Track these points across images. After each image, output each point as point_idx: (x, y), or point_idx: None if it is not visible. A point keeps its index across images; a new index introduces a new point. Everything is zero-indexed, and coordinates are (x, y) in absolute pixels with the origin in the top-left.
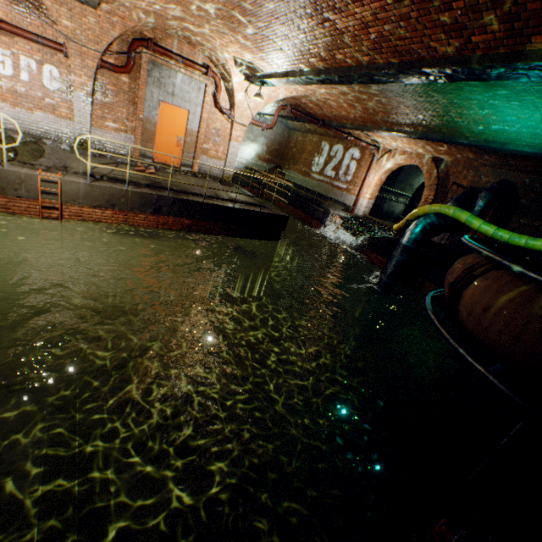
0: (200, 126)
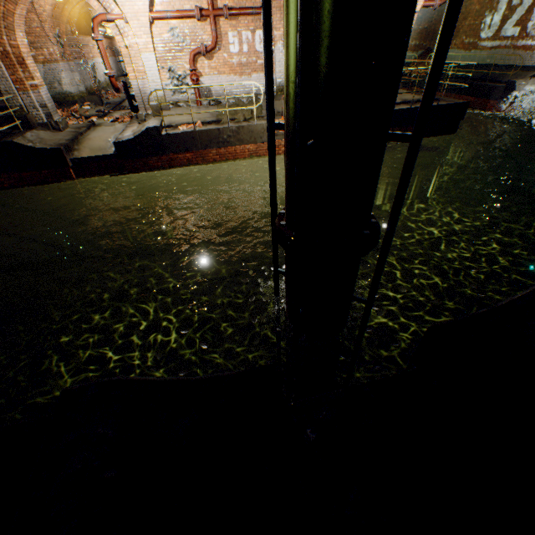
0: None
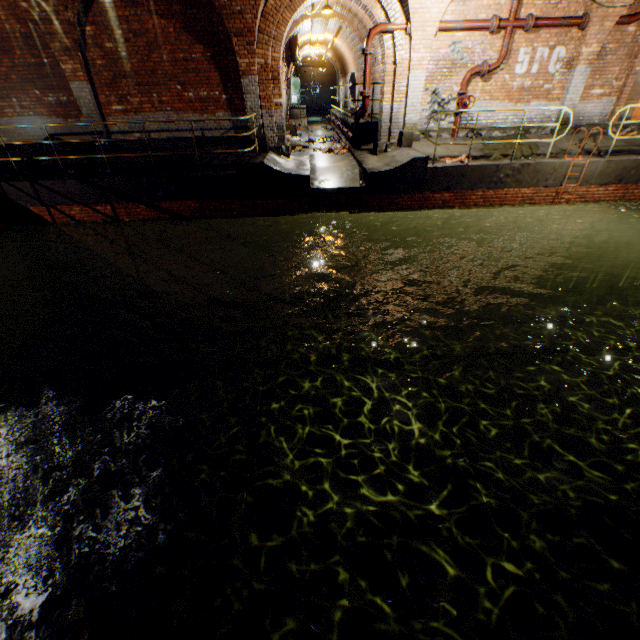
0: None
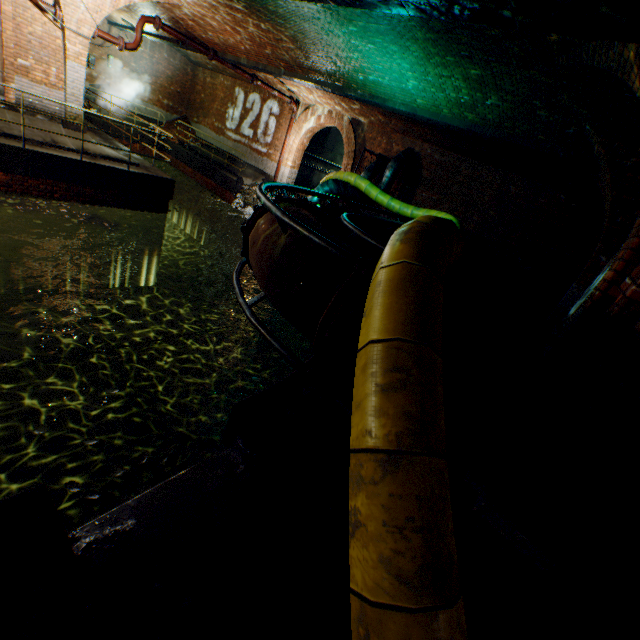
0: (2, 25)
